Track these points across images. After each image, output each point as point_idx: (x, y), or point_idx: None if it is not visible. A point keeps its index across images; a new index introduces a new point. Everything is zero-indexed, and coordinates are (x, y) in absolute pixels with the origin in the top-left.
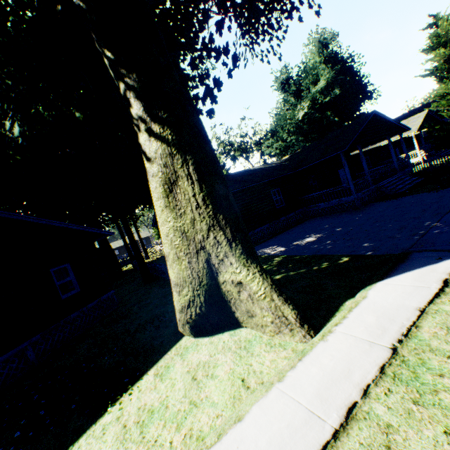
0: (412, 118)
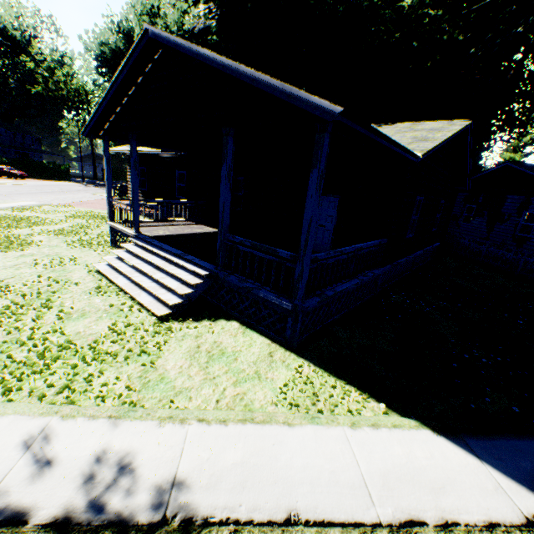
0: None
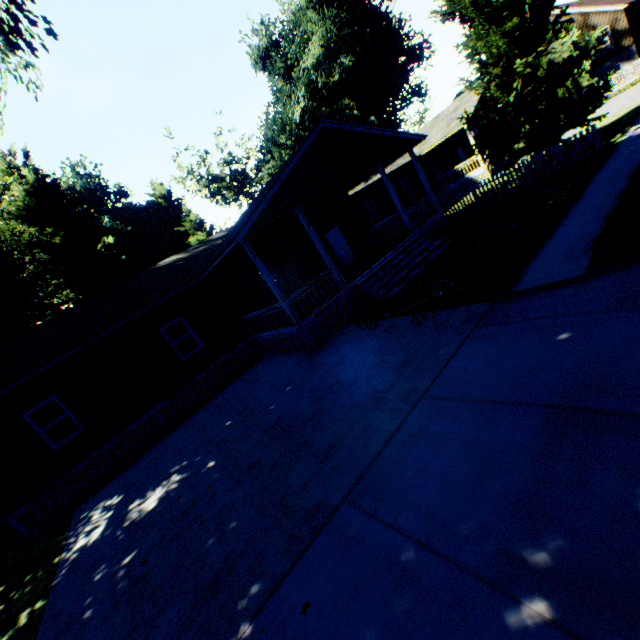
0: (467, 93)
